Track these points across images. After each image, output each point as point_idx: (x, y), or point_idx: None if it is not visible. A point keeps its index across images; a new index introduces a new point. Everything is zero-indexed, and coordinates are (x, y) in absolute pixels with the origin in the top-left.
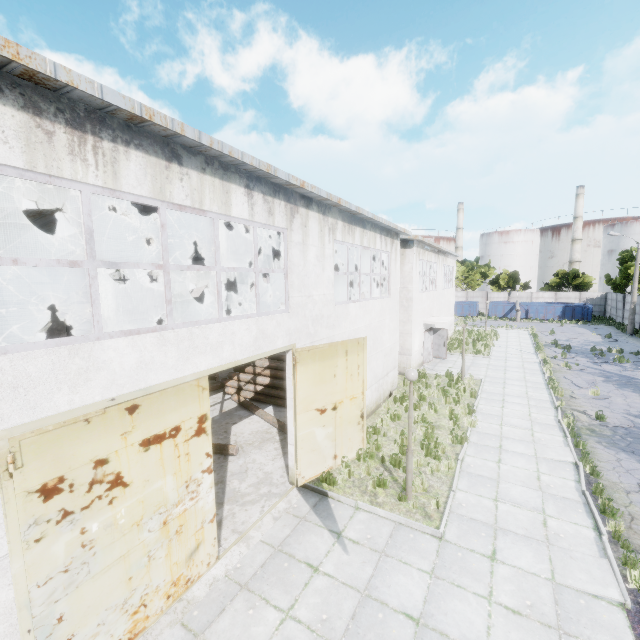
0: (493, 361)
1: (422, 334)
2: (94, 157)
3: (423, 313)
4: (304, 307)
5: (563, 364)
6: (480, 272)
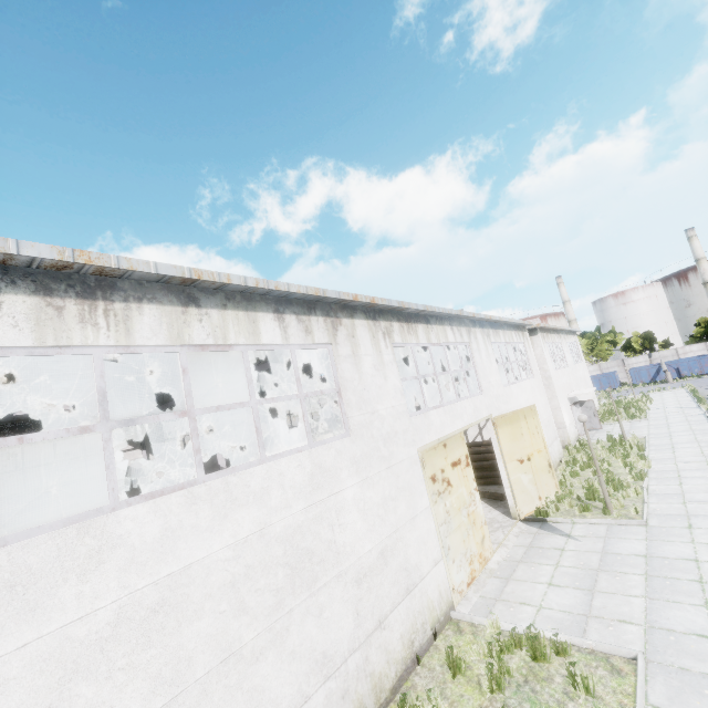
0: (653, 422)
1: (569, 408)
2: (412, 332)
3: (564, 388)
4: (489, 390)
5: None
6: (606, 341)
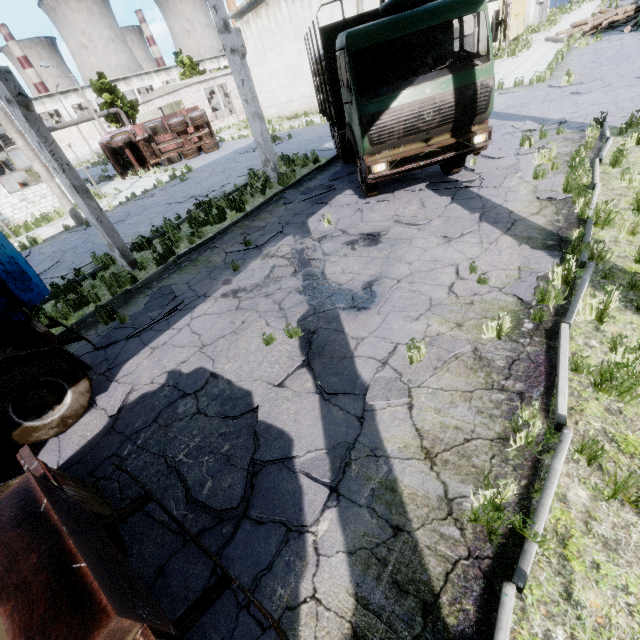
0: (572, 14)
1: (534, 6)
2: None
3: None
4: None
5: (611, 2)
6: None
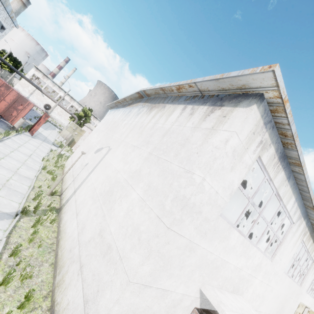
0: None
1: None
2: None
3: None
4: None
5: None
6: None
